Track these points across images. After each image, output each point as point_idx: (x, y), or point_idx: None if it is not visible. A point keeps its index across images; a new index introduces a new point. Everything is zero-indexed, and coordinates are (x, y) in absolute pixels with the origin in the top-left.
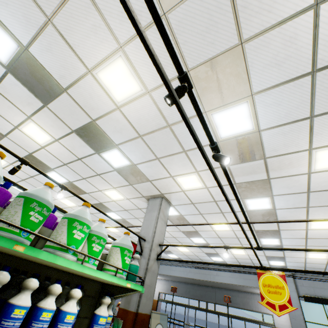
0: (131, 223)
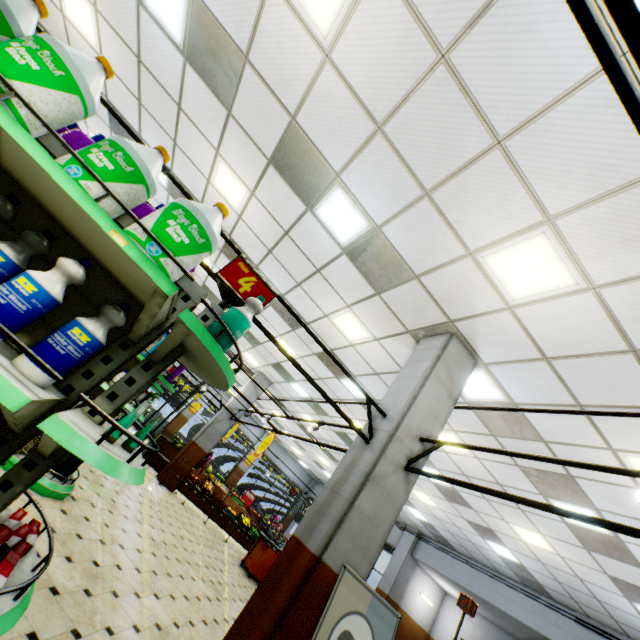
0: None
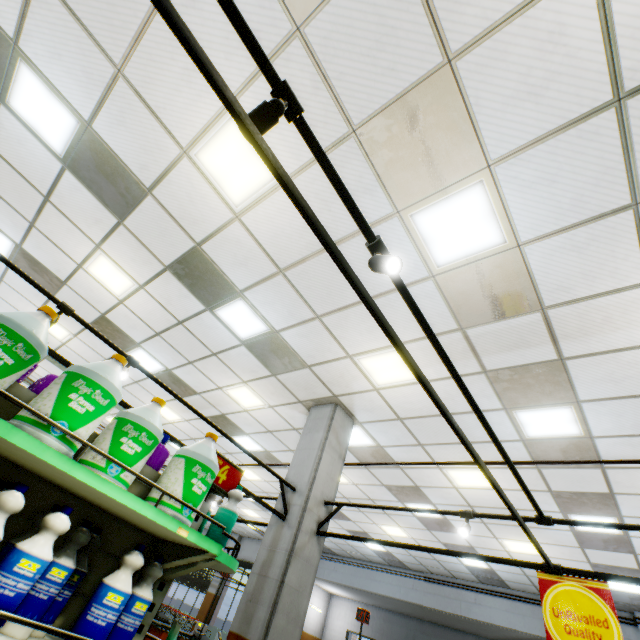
0: (283, 461)
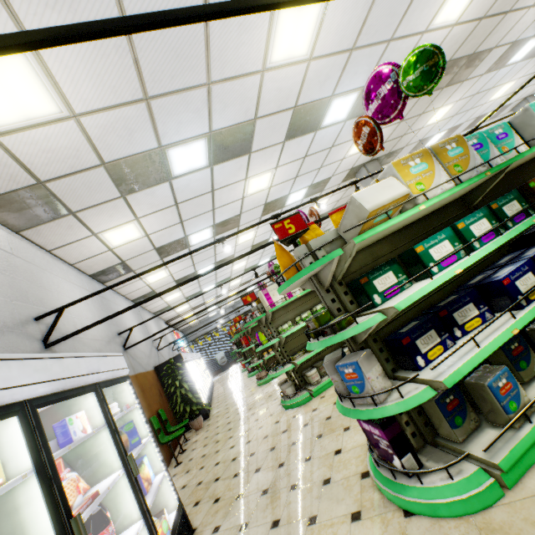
0: None
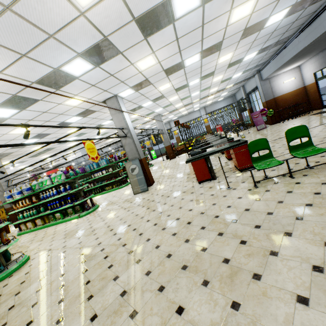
0: (157, 97)
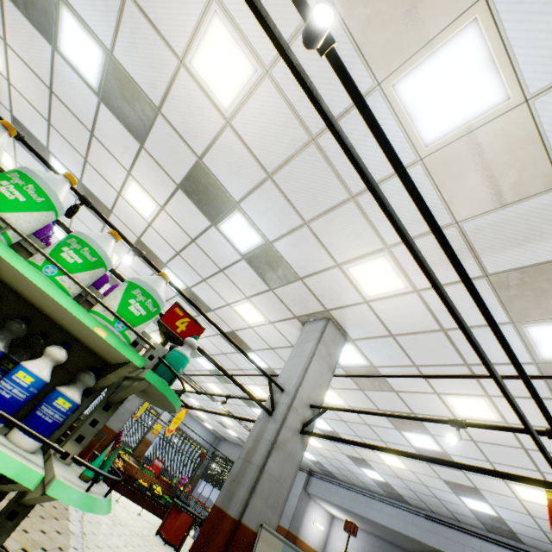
0: None
